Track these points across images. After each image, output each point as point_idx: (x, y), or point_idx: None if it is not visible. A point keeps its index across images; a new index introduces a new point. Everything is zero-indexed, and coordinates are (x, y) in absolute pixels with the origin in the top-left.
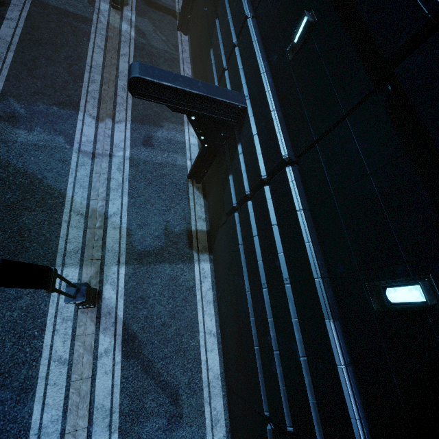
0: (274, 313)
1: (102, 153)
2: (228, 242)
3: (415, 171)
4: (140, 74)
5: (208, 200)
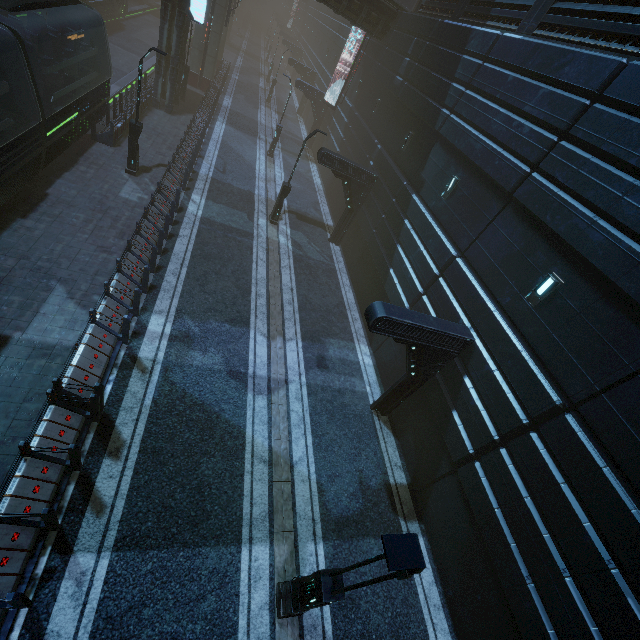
0: (602, 618)
1: (278, 378)
2: (459, 503)
3: None
4: (387, 314)
5: (403, 439)
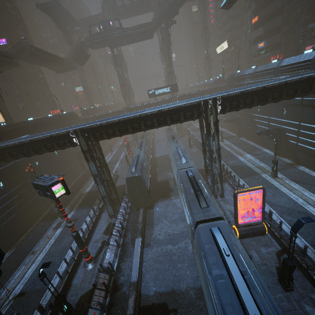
0: None
1: (248, 159)
2: (302, 153)
3: (314, 108)
4: (260, 131)
5: (287, 156)
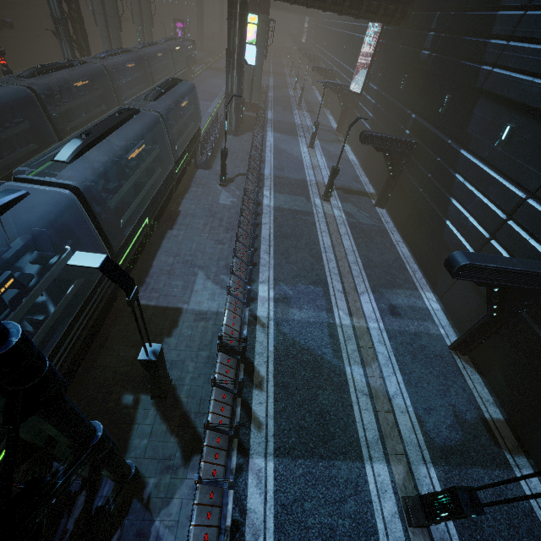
0: None
1: (360, 326)
2: None
3: None
4: (470, 261)
5: (490, 377)
